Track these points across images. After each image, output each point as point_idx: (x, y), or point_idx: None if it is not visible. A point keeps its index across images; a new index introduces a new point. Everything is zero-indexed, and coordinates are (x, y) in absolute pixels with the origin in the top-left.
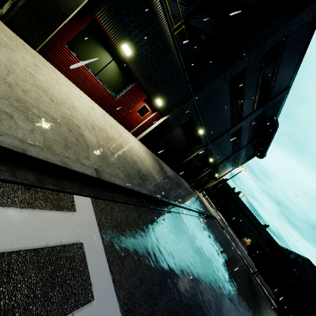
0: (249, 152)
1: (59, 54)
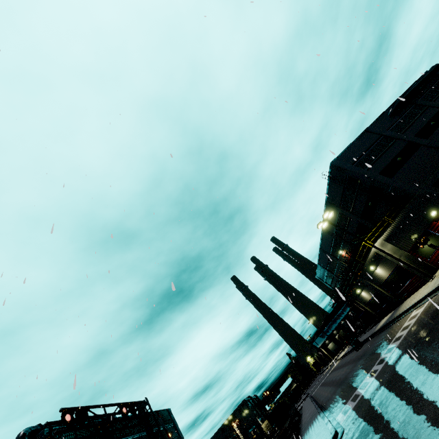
0: (438, 88)
1: (434, 262)
